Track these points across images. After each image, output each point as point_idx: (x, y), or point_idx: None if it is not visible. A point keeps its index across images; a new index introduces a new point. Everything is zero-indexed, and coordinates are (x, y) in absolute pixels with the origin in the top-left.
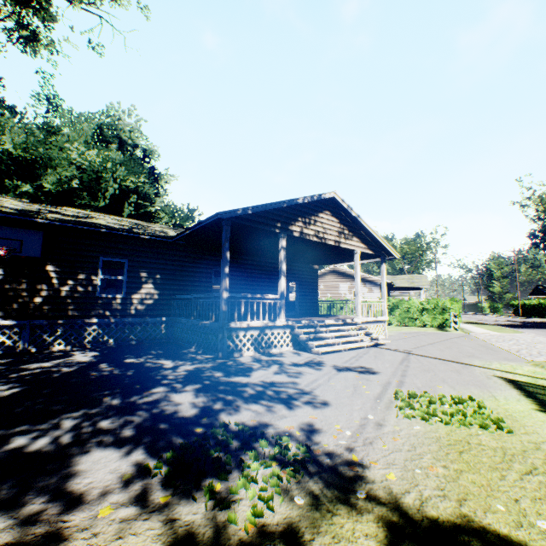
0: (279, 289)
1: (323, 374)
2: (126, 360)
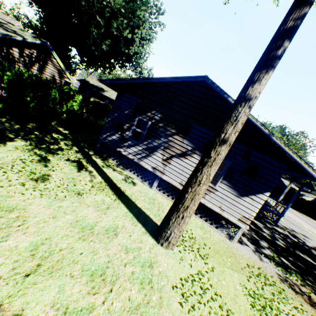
0: (280, 198)
1: (309, 240)
2: (268, 225)
